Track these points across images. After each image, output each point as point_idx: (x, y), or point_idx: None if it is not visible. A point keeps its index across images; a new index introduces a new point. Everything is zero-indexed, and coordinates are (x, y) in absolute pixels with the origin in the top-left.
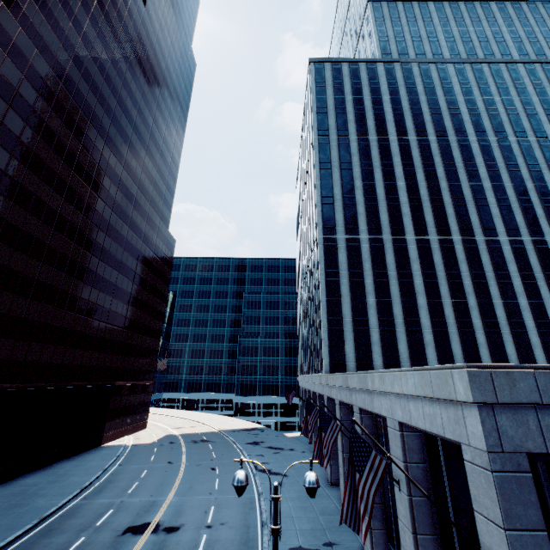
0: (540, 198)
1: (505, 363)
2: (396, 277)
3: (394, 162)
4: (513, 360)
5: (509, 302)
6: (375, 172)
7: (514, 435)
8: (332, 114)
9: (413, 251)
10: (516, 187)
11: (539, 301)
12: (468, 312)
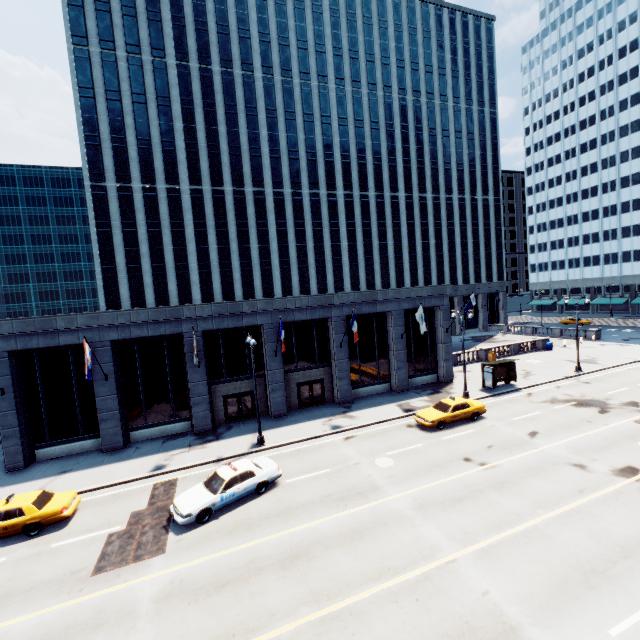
0: (307, 152)
1: (252, 292)
2: (169, 227)
3: (171, 97)
4: (258, 290)
5: (263, 246)
6: (150, 107)
7: (3, 346)
8: (91, 11)
9: (187, 201)
10: (288, 139)
11: (285, 244)
12: (229, 256)
